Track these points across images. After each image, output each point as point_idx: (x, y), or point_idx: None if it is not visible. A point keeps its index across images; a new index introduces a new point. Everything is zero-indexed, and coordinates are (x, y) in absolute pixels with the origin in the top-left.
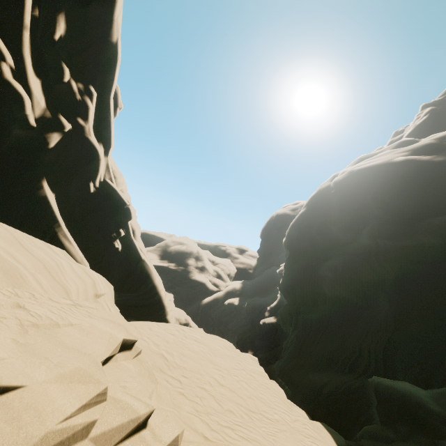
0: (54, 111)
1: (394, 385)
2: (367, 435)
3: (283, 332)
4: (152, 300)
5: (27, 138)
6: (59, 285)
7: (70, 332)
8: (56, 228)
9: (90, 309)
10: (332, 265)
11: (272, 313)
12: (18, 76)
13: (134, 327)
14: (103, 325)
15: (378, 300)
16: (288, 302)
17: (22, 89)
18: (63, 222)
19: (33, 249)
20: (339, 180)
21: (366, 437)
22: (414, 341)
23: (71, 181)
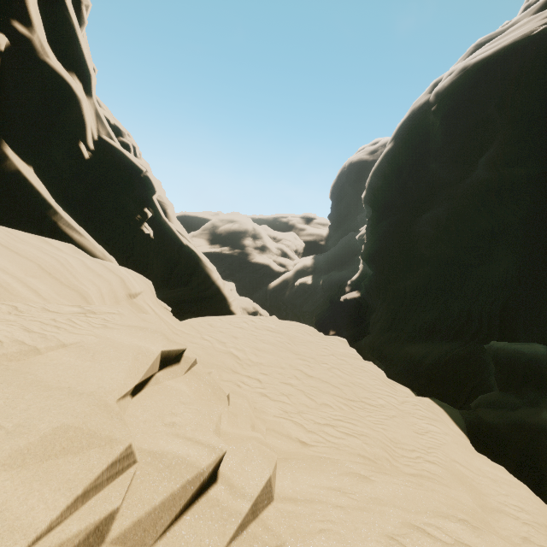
0: None
1: (519, 349)
2: (484, 403)
3: (369, 307)
4: (208, 291)
5: None
6: (69, 289)
7: (61, 359)
8: (52, 216)
9: (108, 315)
10: (432, 217)
11: (354, 288)
12: None
13: (190, 327)
14: (126, 336)
15: (495, 252)
16: (374, 272)
17: None
18: (59, 207)
19: (18, 246)
20: (443, 87)
21: (484, 405)
22: (544, 295)
23: (50, 144)
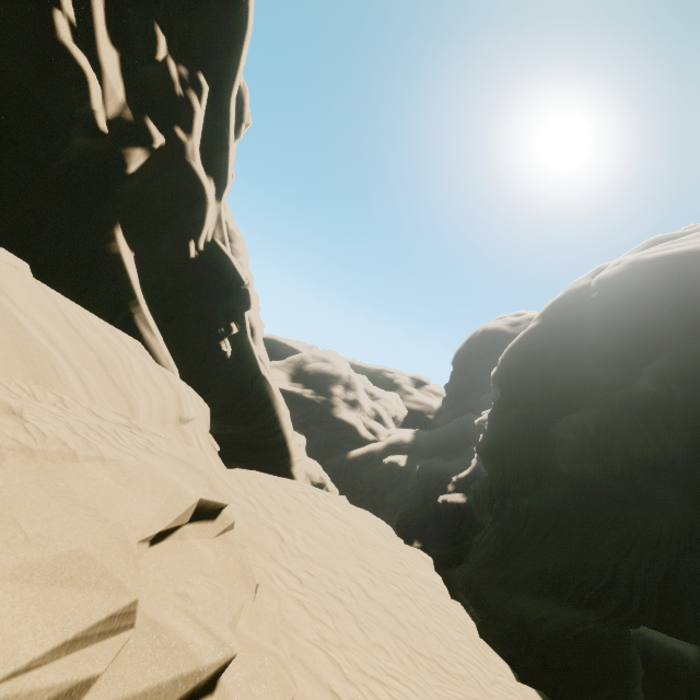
0: (139, 111)
1: (683, 651)
2: None
3: (475, 521)
4: (271, 440)
5: (94, 153)
6: (120, 393)
7: (95, 473)
8: (132, 307)
9: (154, 437)
10: (576, 423)
11: (460, 488)
12: (82, 40)
13: (235, 479)
14: (168, 468)
15: (658, 492)
16: (490, 474)
17: (86, 62)
18: (143, 299)
19: (87, 332)
20: (608, 275)
21: None
22: None
23: (161, 236)
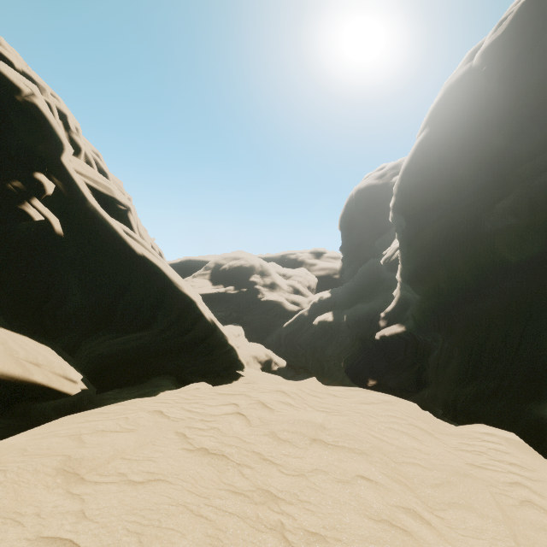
0: None
1: None
2: None
3: (420, 344)
4: (190, 336)
5: None
6: None
7: None
8: None
9: None
10: (518, 202)
11: (392, 321)
12: None
13: None
14: None
15: None
16: (424, 296)
17: None
18: None
19: None
20: (495, 39)
21: None
22: None
23: None
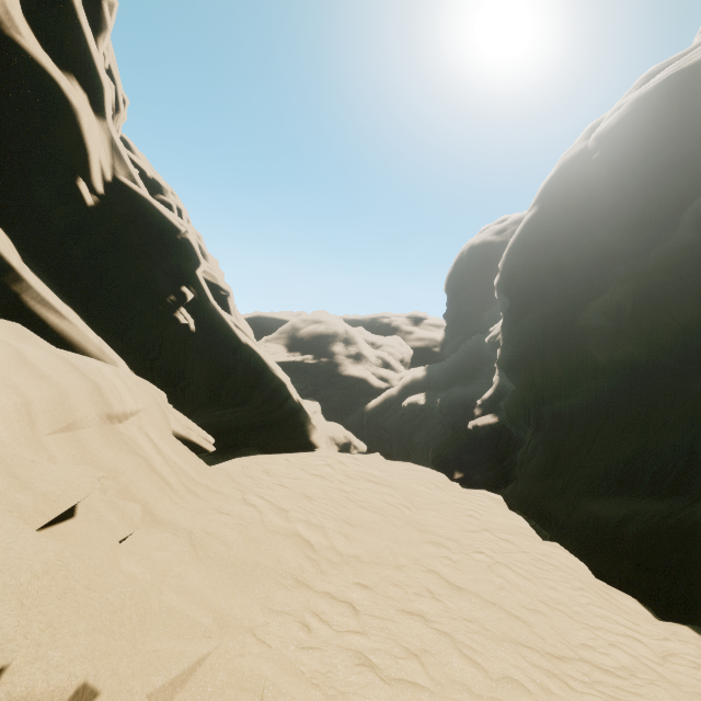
0: None
1: None
2: None
3: (512, 437)
4: (278, 413)
5: None
6: None
7: None
8: (11, 284)
9: None
10: (607, 304)
11: (488, 410)
12: None
13: (224, 477)
14: None
15: None
16: (519, 387)
17: None
18: (26, 270)
19: None
20: (608, 127)
21: None
22: None
23: (27, 178)
